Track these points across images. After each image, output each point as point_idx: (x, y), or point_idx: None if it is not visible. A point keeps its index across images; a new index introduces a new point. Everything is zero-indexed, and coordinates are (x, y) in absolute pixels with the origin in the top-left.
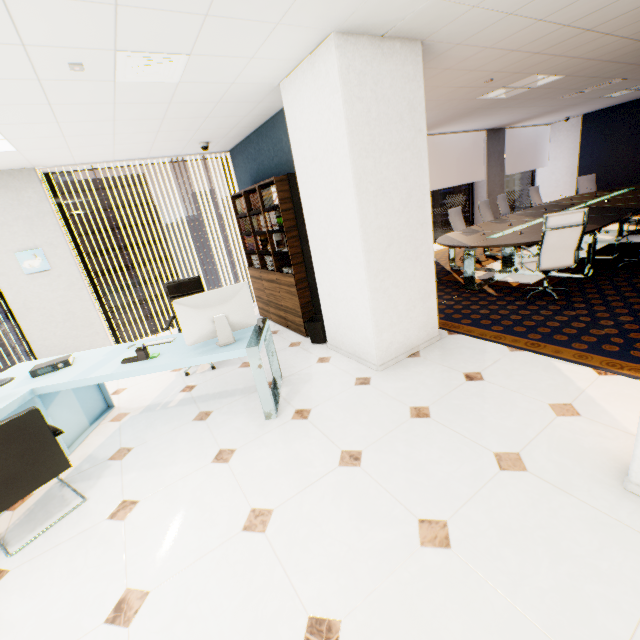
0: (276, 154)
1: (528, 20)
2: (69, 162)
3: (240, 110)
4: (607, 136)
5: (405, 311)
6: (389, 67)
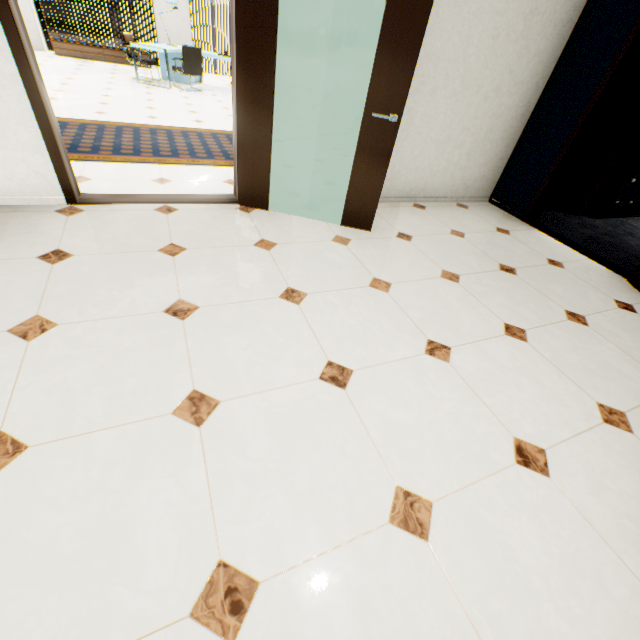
0: None
1: None
2: None
3: None
4: None
5: None
6: None
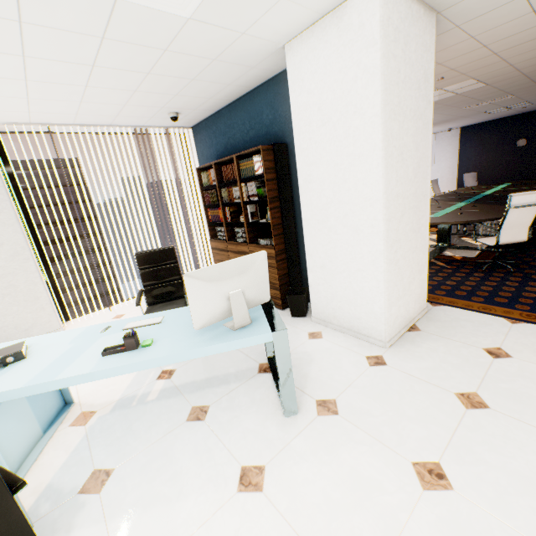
0: (253, 127)
1: (526, 8)
2: (22, 119)
3: (228, 75)
4: (480, 144)
5: (407, 283)
6: (415, 31)
